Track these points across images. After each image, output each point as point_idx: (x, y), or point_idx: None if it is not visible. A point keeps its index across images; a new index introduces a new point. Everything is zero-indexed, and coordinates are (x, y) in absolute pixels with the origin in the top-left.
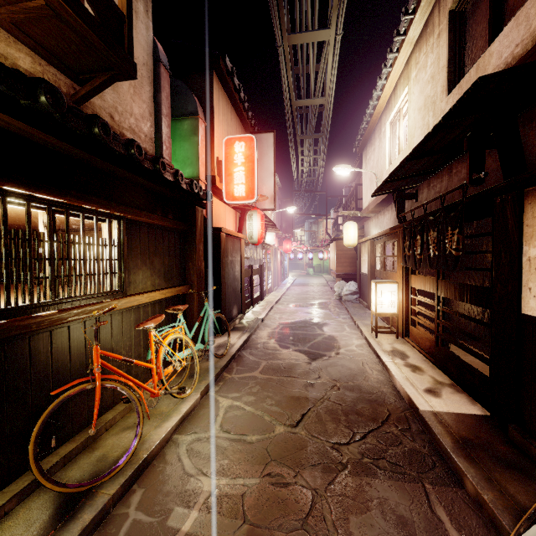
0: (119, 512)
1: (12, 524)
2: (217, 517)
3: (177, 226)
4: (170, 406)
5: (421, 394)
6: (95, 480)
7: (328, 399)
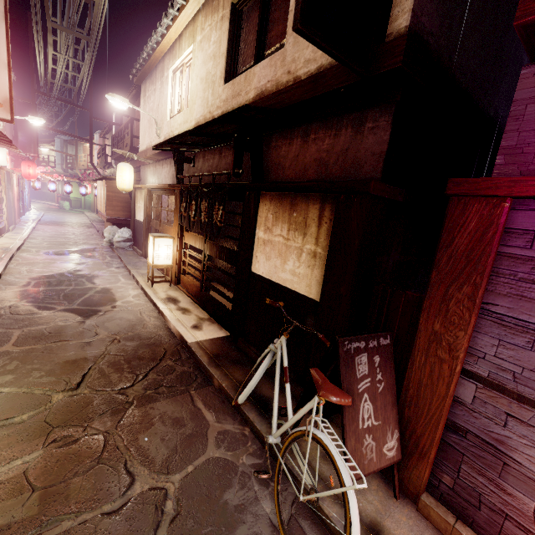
0: None
1: None
2: None
3: None
4: None
5: (189, 331)
6: None
7: (110, 354)
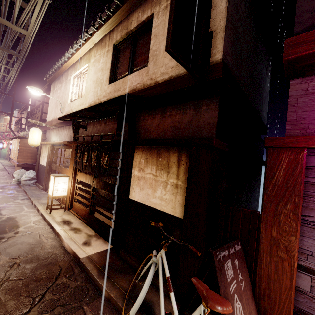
0: None
1: None
2: None
3: None
4: None
5: (81, 247)
6: None
7: (8, 279)
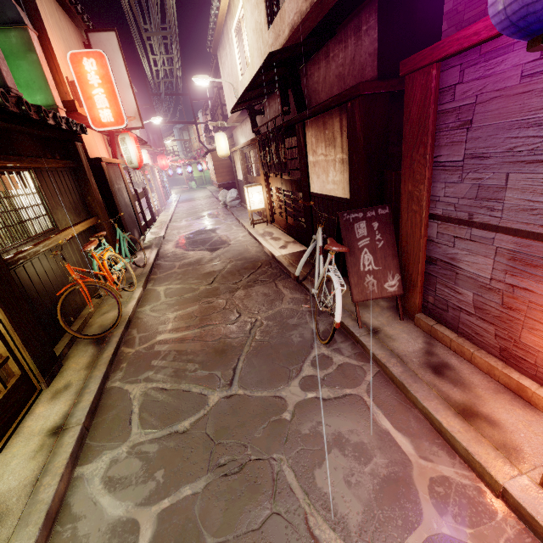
0: (129, 338)
1: (75, 355)
2: (183, 321)
3: (68, 165)
4: (125, 298)
5: (277, 250)
6: (107, 331)
7: (227, 268)
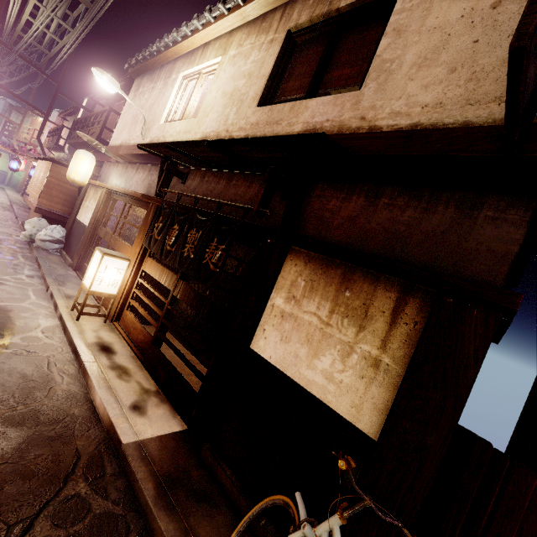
0: None
1: None
2: None
3: None
4: None
5: (126, 415)
6: None
7: None
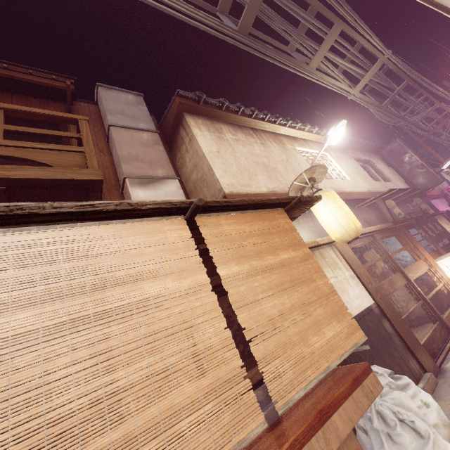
0: None
1: None
2: None
3: None
4: None
5: None
6: None
7: None
